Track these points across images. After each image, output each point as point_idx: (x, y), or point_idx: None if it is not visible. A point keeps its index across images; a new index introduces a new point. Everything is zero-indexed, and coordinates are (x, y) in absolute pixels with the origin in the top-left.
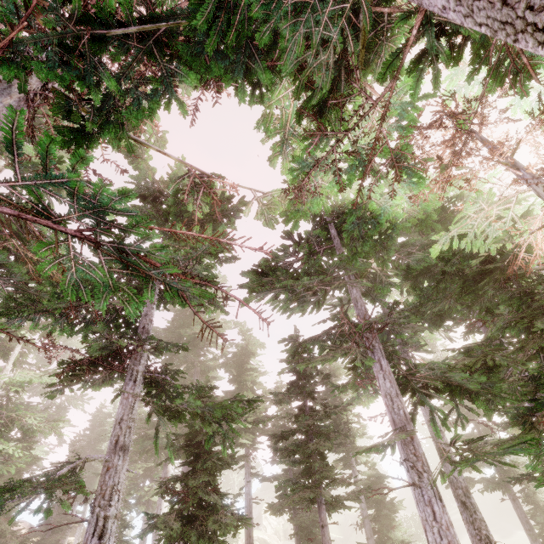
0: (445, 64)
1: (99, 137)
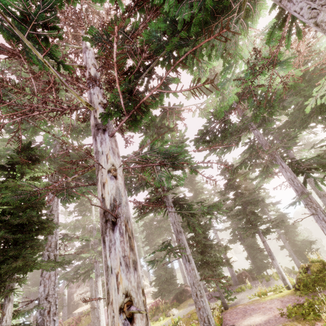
0: (303, 24)
1: (141, 119)
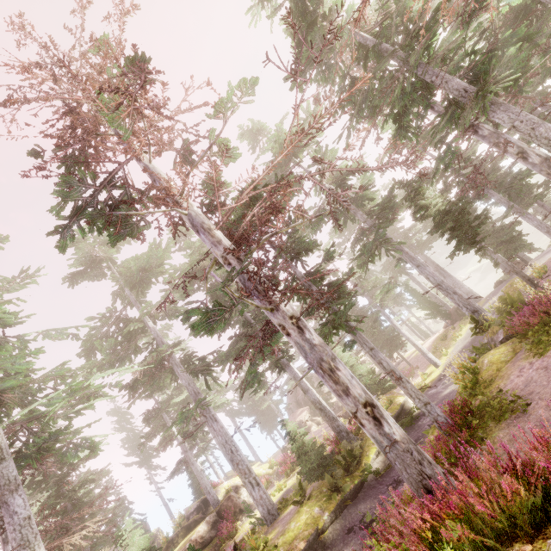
0: None
1: None
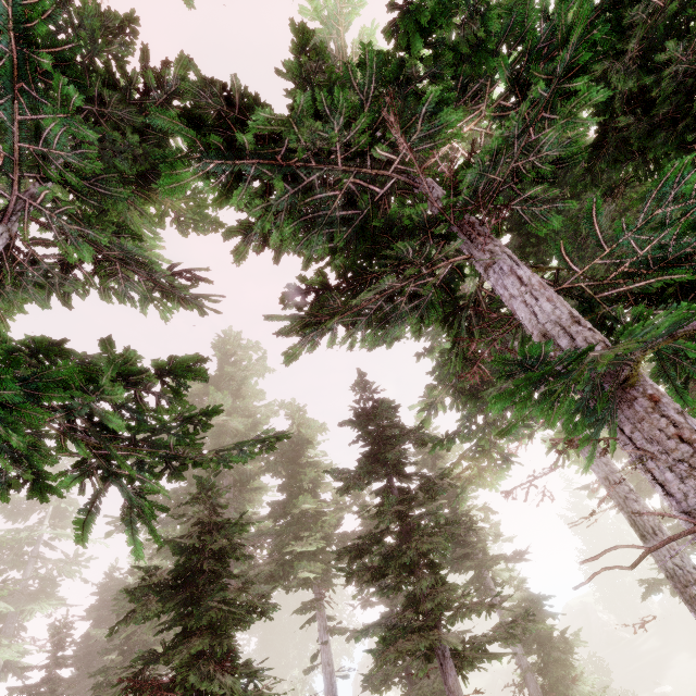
0: None
1: None
